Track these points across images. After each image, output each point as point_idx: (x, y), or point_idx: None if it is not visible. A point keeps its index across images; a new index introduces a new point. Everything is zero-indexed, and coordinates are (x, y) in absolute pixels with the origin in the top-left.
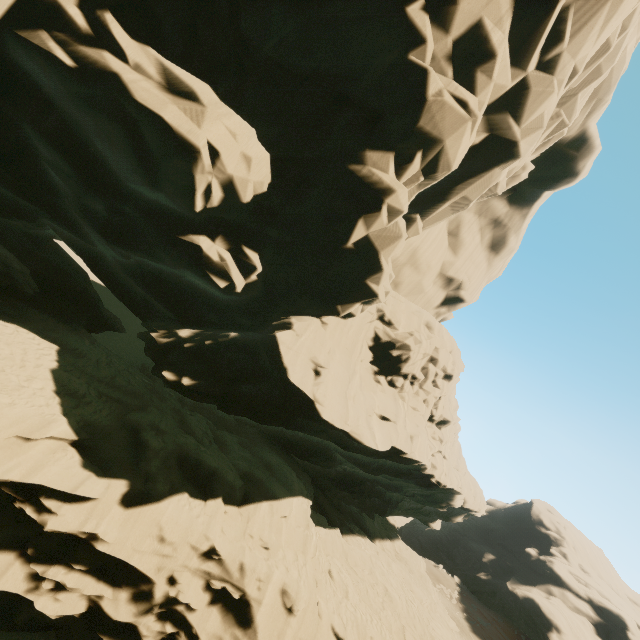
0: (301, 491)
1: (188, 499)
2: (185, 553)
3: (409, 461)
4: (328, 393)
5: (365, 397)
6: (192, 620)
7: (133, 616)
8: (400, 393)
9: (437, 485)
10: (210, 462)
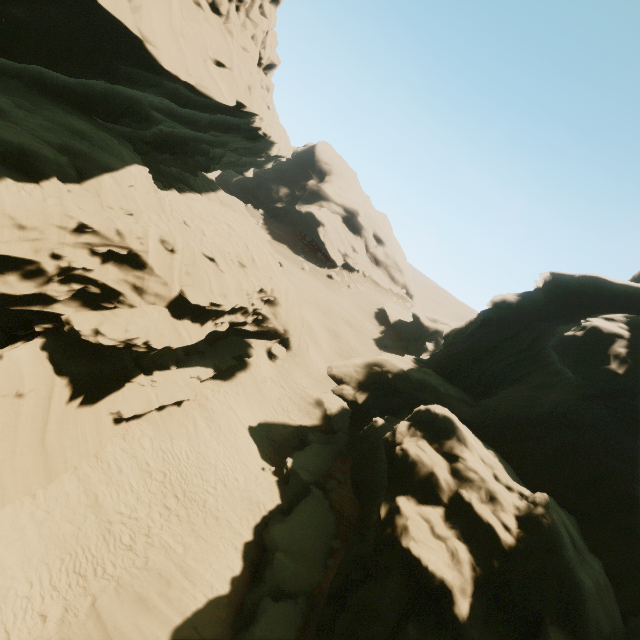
0: (133, 159)
1: (16, 185)
2: (55, 234)
3: (247, 115)
4: (156, 27)
5: (194, 32)
6: (95, 277)
7: (36, 288)
8: (226, 25)
9: (264, 137)
10: (7, 137)
